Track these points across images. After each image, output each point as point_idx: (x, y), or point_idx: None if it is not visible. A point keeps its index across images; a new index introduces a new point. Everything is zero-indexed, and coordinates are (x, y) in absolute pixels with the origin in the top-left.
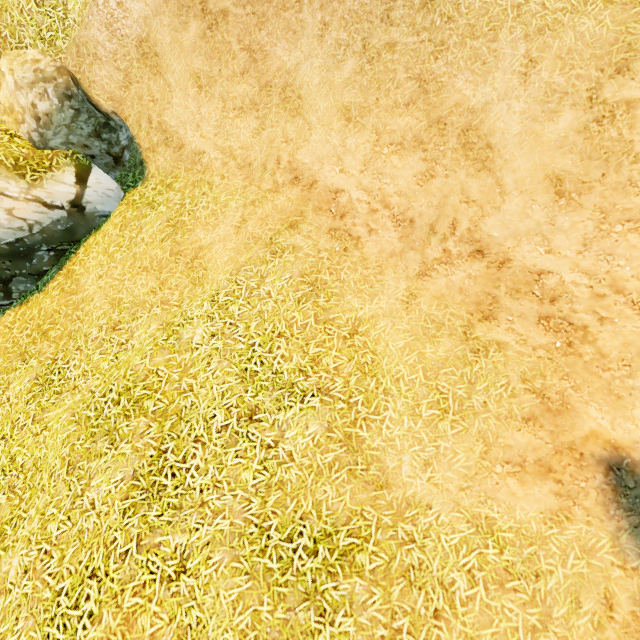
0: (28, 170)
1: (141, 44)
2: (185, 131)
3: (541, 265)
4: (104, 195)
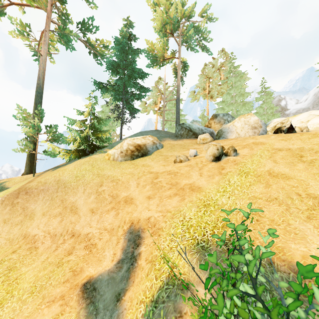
0: None
1: None
2: None
3: (88, 231)
4: None
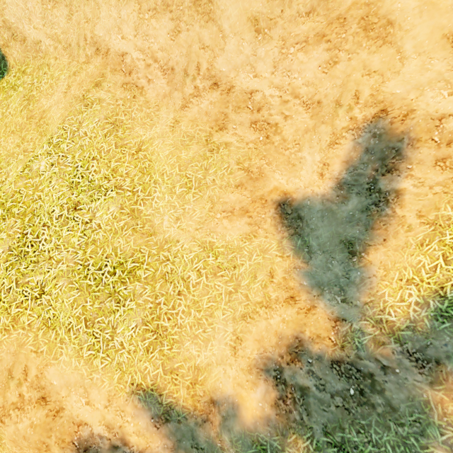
0: None
1: None
2: (23, 26)
3: (252, 87)
4: None
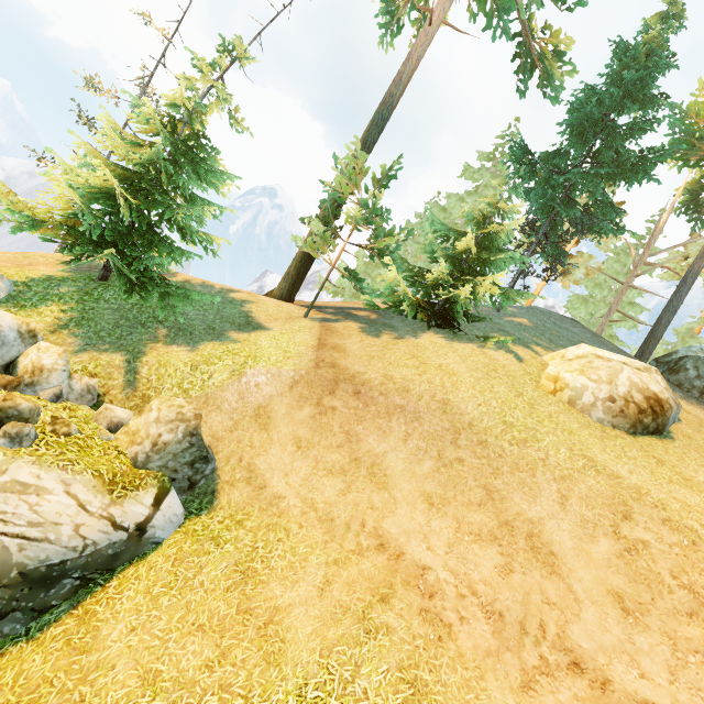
0: (119, 486)
1: (259, 408)
2: (272, 475)
3: (642, 692)
4: (169, 520)
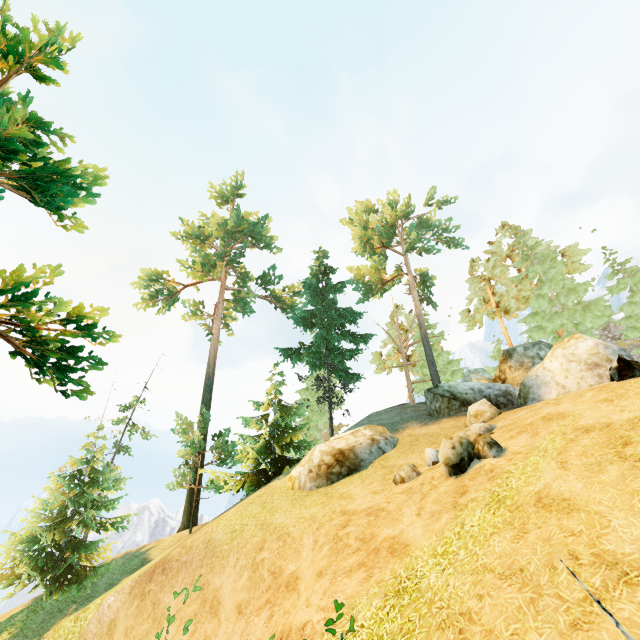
0: None
1: (111, 623)
2: None
3: None
4: None
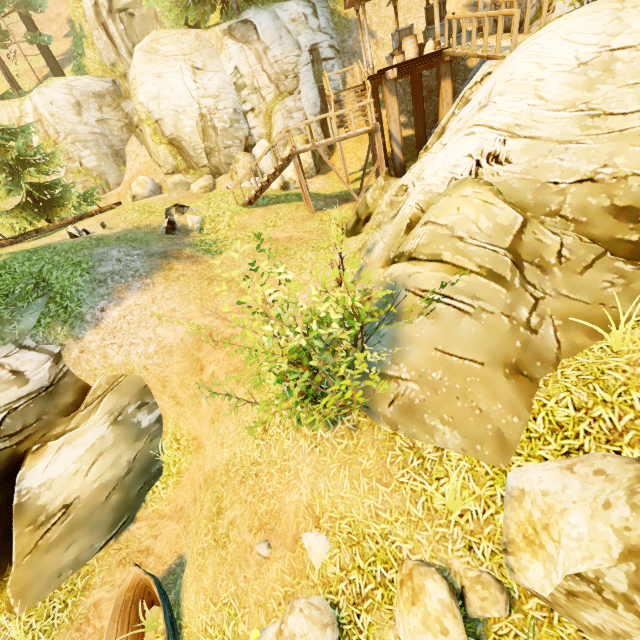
0: None
1: None
2: None
3: None
4: None
